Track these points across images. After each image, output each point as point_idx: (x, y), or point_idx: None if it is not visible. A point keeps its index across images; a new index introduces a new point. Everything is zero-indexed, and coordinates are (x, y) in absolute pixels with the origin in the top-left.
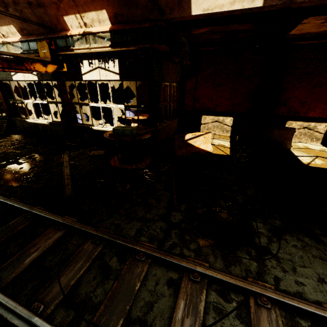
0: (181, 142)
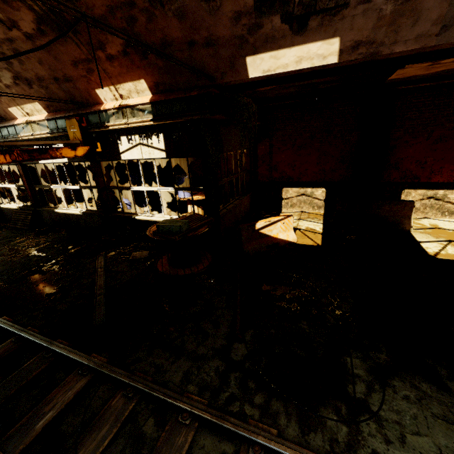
0: (250, 233)
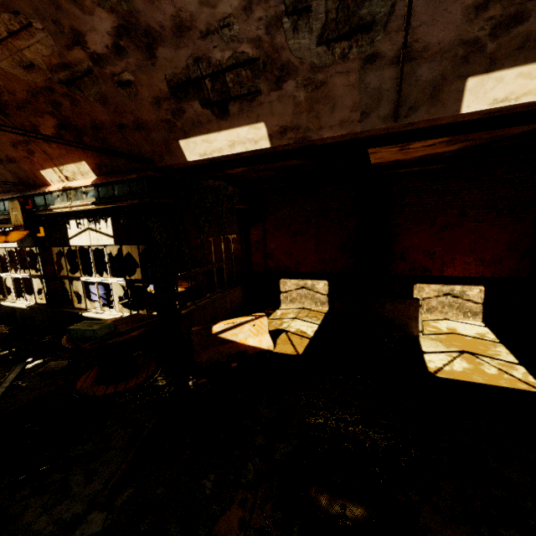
0: (205, 338)
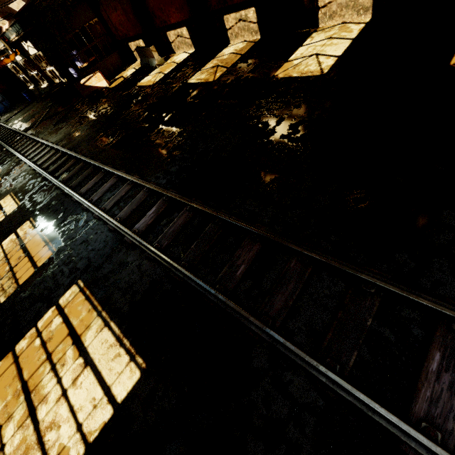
0: (80, 86)
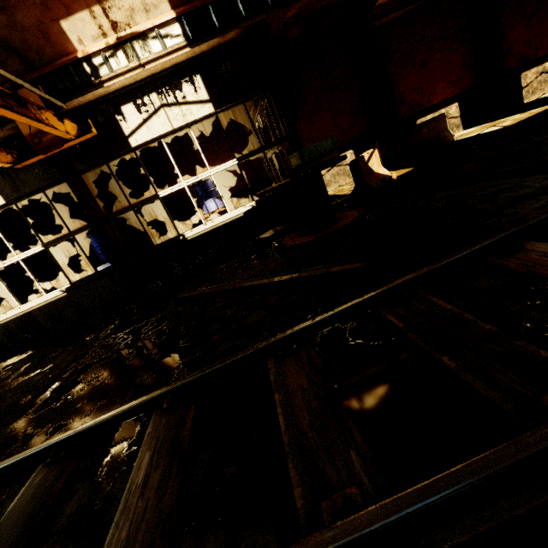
0: (364, 166)
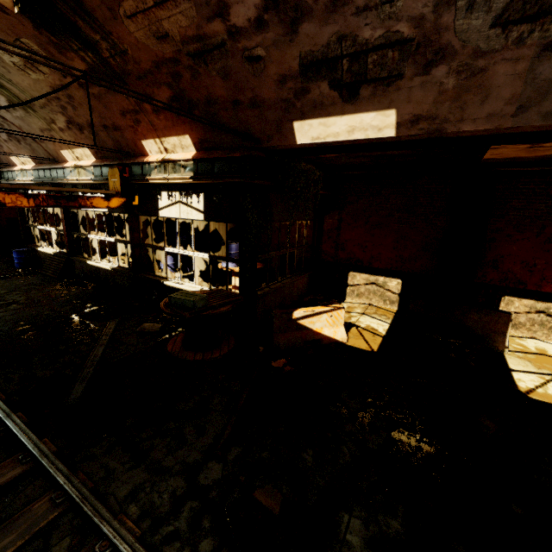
0: (285, 322)
